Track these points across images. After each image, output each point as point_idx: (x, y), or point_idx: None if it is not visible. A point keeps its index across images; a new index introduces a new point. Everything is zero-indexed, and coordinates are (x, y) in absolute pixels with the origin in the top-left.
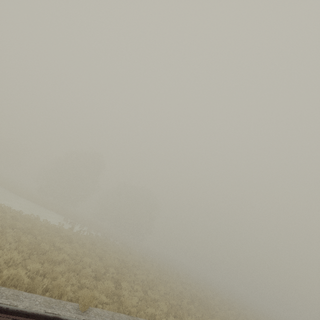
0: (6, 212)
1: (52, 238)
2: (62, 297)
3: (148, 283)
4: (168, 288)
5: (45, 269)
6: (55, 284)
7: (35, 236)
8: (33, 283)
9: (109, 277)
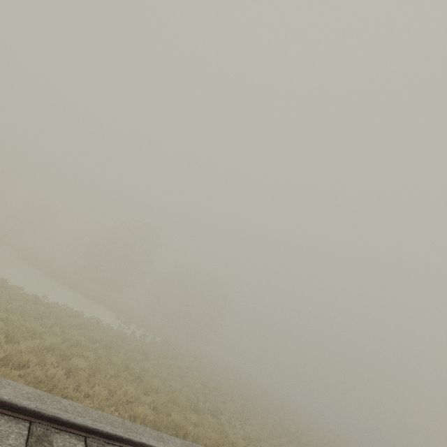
0: (76, 318)
1: (133, 354)
2: (186, 437)
3: (241, 416)
4: (260, 421)
5: (153, 401)
6: (179, 422)
7: (114, 351)
8: (158, 421)
9: (206, 409)
